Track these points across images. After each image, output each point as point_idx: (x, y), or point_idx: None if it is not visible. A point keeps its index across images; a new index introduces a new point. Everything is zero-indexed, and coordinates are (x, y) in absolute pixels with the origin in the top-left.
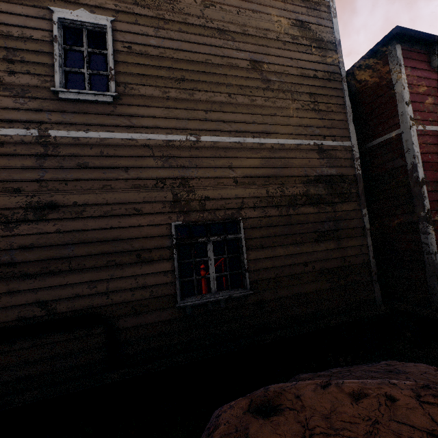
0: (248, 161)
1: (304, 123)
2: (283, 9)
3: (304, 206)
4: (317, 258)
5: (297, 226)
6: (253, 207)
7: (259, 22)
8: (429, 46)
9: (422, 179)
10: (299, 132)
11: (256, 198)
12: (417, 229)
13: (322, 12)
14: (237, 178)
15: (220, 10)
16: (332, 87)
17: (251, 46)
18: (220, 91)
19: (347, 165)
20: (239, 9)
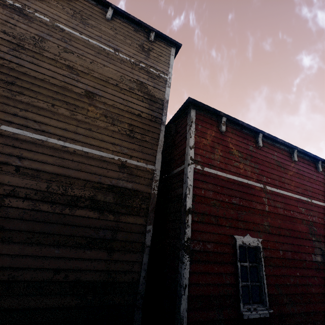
0: (42, 156)
1: (115, 142)
2: (130, 72)
3: (85, 209)
4: (76, 266)
5: (67, 226)
6: (23, 197)
7: (105, 72)
8: (220, 117)
9: (189, 209)
10: (108, 147)
11: (33, 190)
12: (179, 256)
13: (160, 82)
14: (20, 168)
15: (77, 57)
16: (151, 125)
17: (92, 83)
18: (45, 100)
19: (145, 183)
20: (93, 61)
